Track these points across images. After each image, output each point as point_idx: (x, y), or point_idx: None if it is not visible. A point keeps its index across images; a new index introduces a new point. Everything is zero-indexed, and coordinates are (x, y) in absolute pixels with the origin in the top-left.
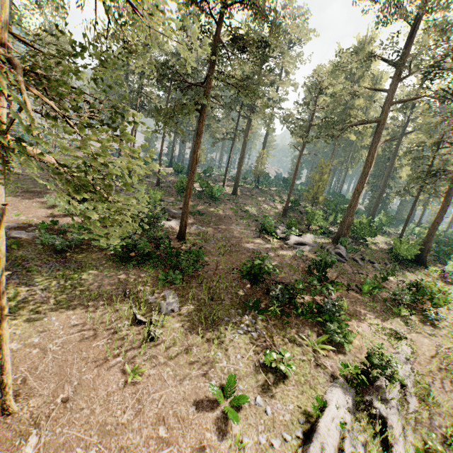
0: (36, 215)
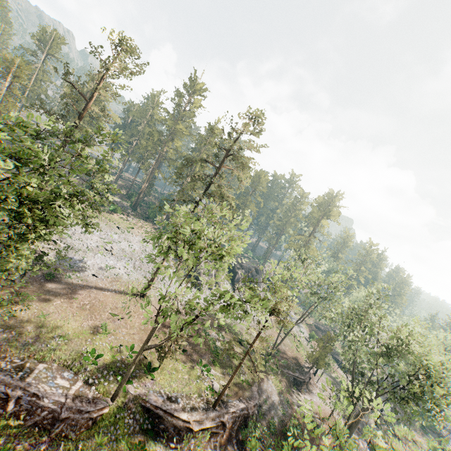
0: None
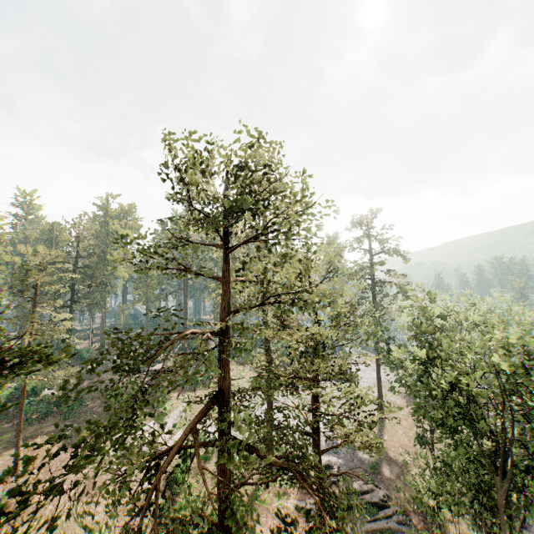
0: None
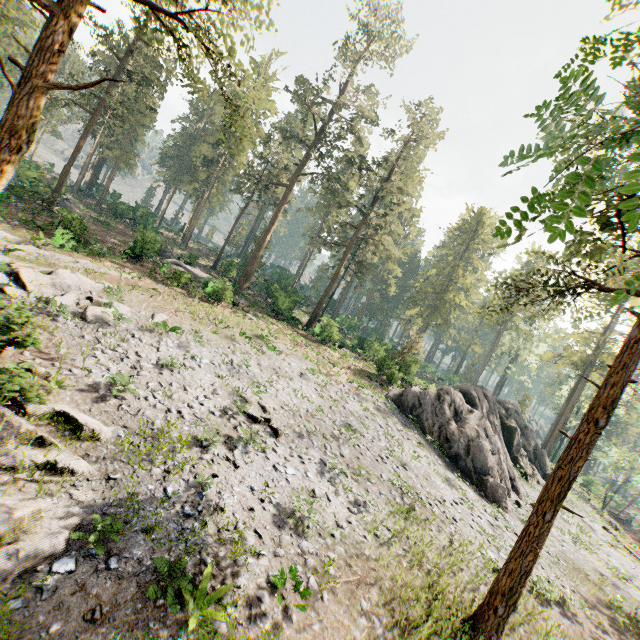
0: None
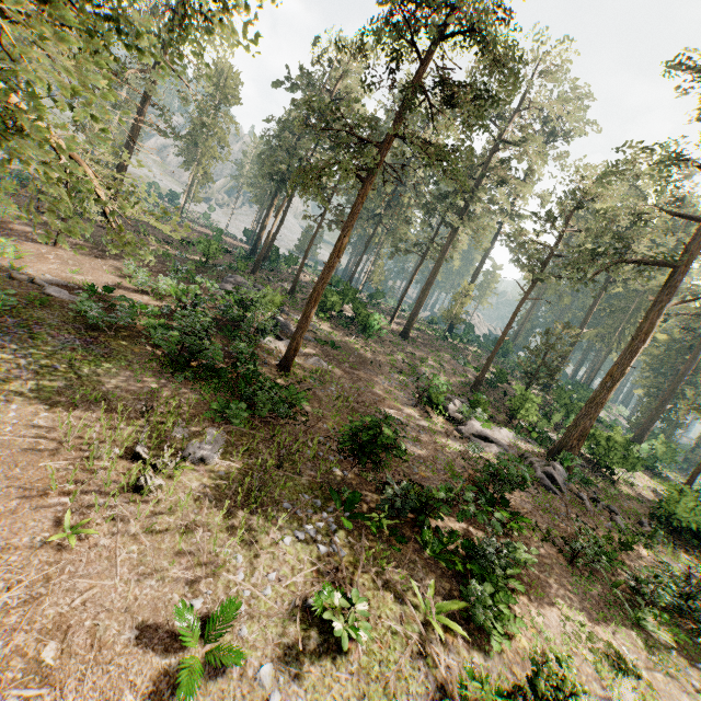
0: (98, 279)
